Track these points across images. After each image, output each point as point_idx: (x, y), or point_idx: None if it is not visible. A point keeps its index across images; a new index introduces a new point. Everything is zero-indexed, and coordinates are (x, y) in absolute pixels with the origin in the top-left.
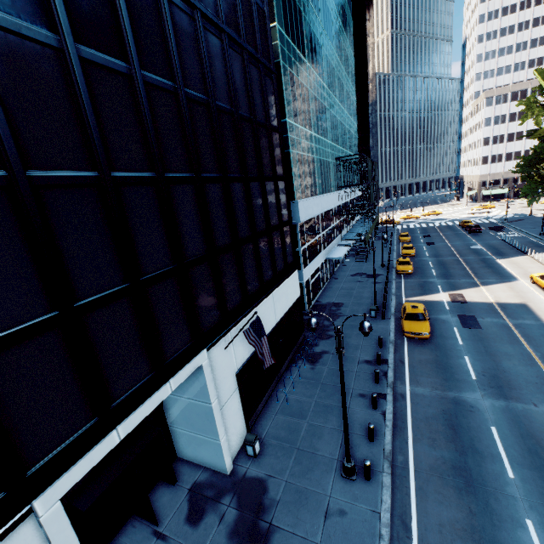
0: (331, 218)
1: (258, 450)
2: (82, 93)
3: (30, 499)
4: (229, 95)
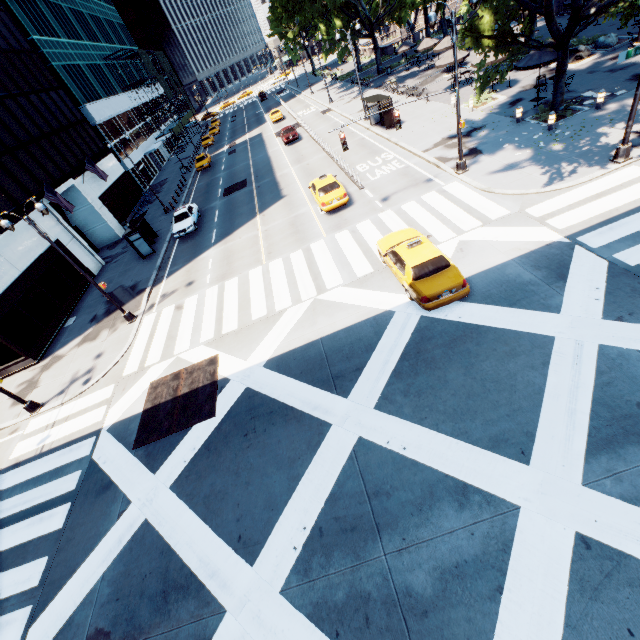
0: (132, 120)
1: None
2: None
3: (39, 200)
4: None
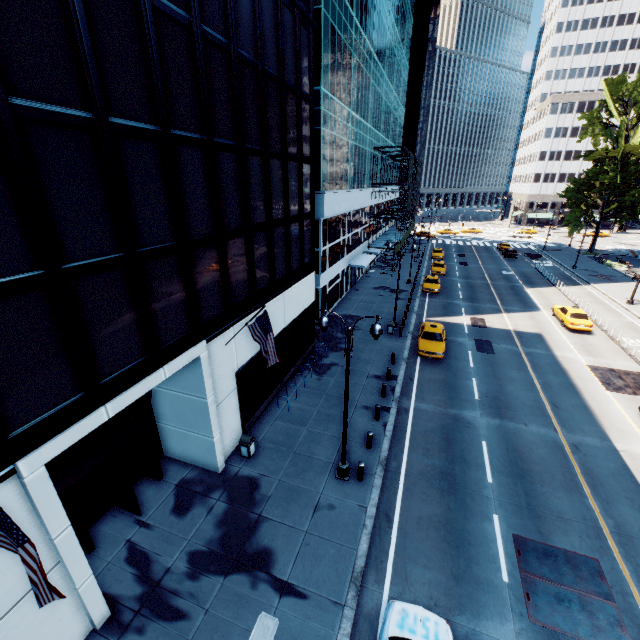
0: (359, 220)
1: (253, 451)
2: (77, 7)
3: (13, 459)
4: (254, 43)
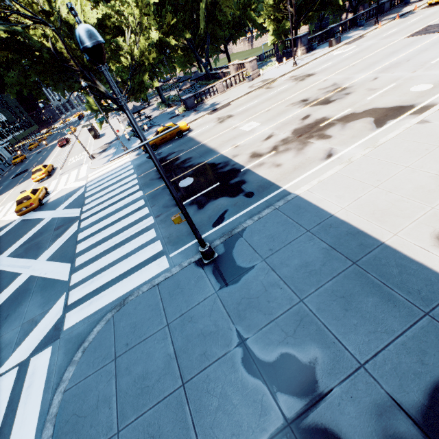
0: None
1: None
2: None
3: None
4: None
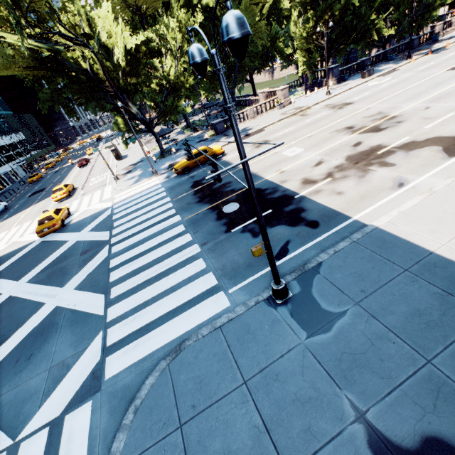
0: None
1: None
2: None
3: None
4: None
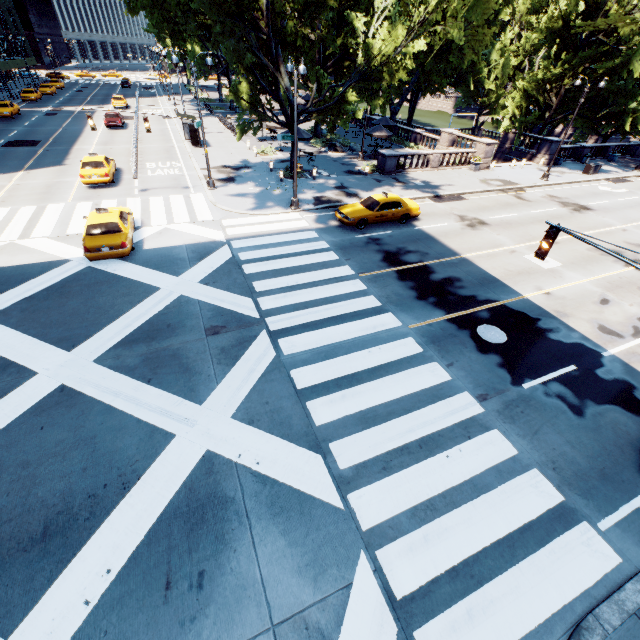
0: None
1: None
2: None
3: None
4: None
